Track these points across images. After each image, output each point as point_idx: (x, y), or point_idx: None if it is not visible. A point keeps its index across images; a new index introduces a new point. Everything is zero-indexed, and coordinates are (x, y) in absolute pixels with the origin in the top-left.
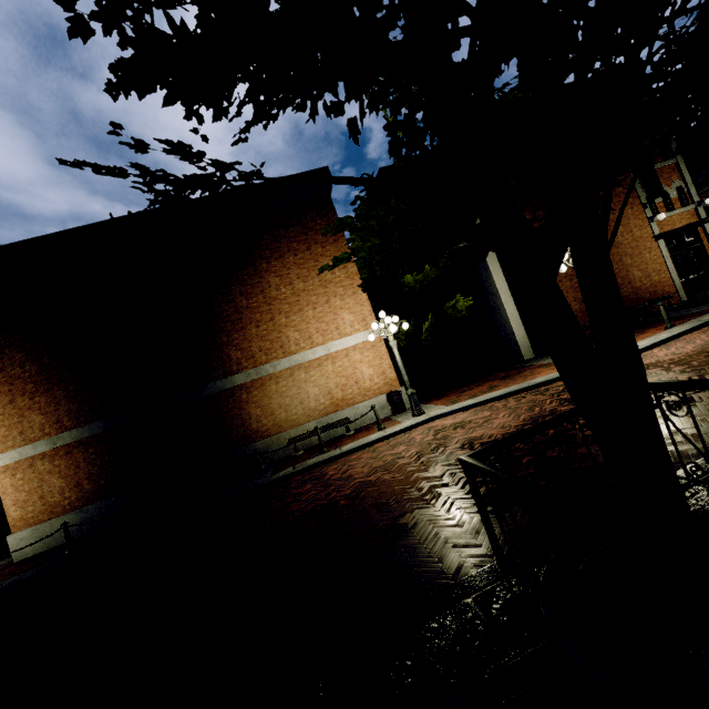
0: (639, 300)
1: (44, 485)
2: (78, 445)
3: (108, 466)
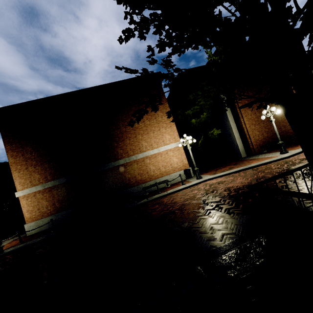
0: (293, 133)
1: (40, 204)
2: (53, 188)
3: (66, 197)
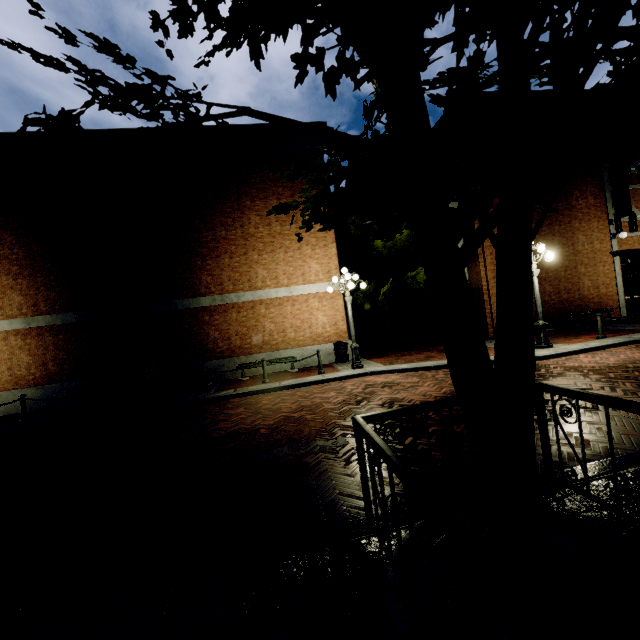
0: (583, 308)
1: (14, 359)
2: (49, 330)
3: (73, 354)
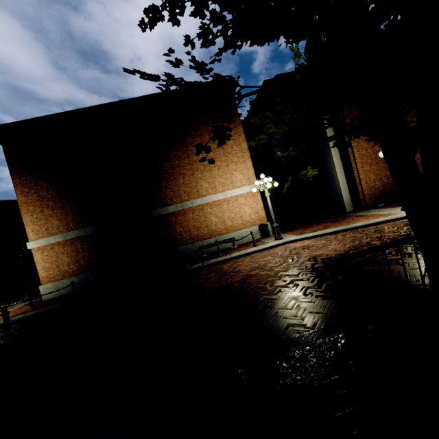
0: None
1: (59, 260)
2: (78, 239)
3: (94, 253)
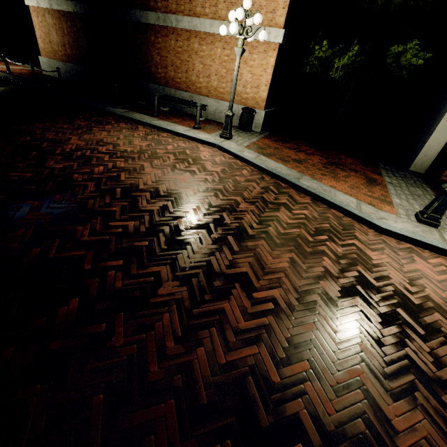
0: None
1: (51, 34)
2: (63, 15)
3: (76, 43)
